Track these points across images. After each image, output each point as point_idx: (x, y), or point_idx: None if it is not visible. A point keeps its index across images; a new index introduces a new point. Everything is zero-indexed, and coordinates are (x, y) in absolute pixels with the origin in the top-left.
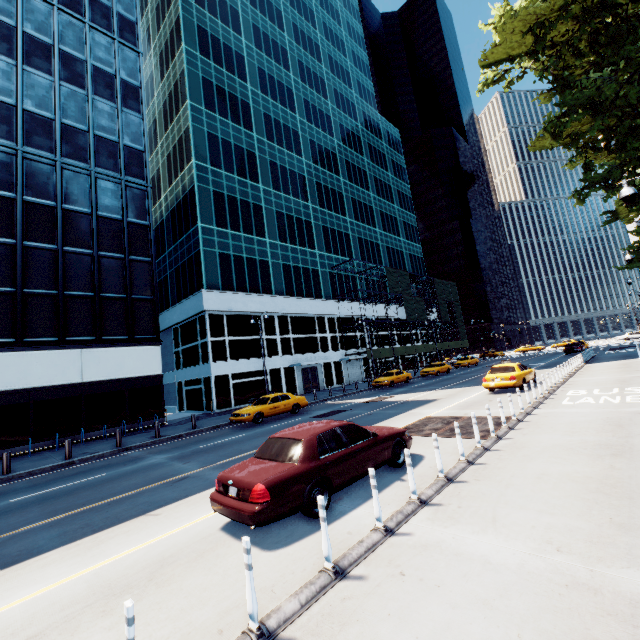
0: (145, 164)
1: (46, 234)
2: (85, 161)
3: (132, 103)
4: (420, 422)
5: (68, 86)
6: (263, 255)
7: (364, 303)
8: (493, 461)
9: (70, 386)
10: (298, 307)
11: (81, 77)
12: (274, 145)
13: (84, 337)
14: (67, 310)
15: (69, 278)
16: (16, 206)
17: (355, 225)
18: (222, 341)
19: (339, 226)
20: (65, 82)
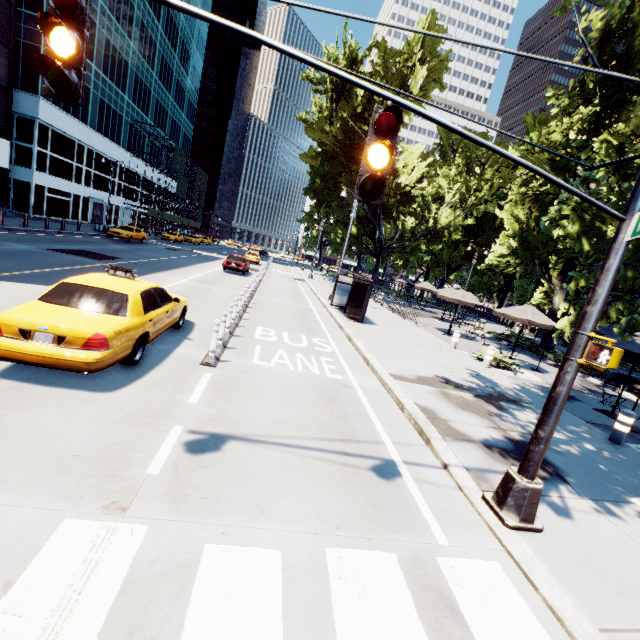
0: None
1: None
2: None
3: None
4: None
5: None
6: (88, 81)
7: (147, 164)
8: (269, 276)
9: None
10: (104, 147)
11: None
12: None
13: None
14: None
15: None
16: None
17: (158, 85)
18: (45, 154)
19: (147, 79)
20: None
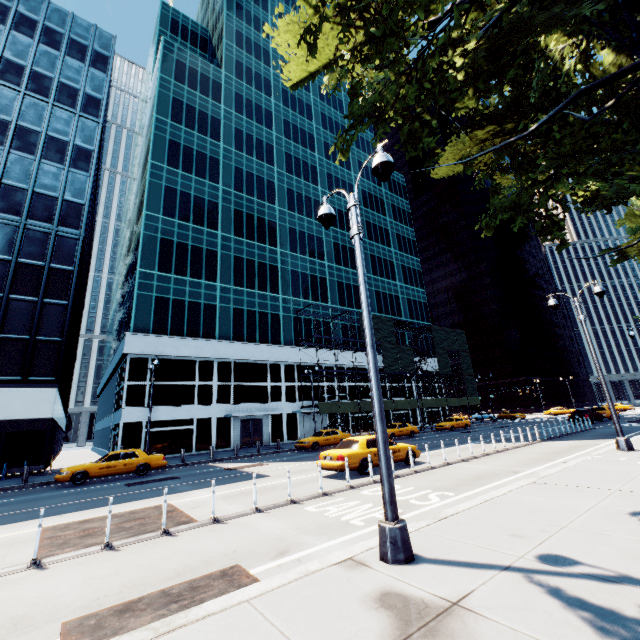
0: (83, 215)
1: None
2: (18, 214)
3: (82, 164)
4: (126, 512)
5: (18, 153)
6: (210, 299)
7: (336, 350)
8: None
9: None
10: (245, 353)
11: (33, 145)
12: (242, 195)
13: None
14: None
15: None
16: None
17: (335, 269)
18: (142, 386)
19: (314, 270)
20: (16, 150)
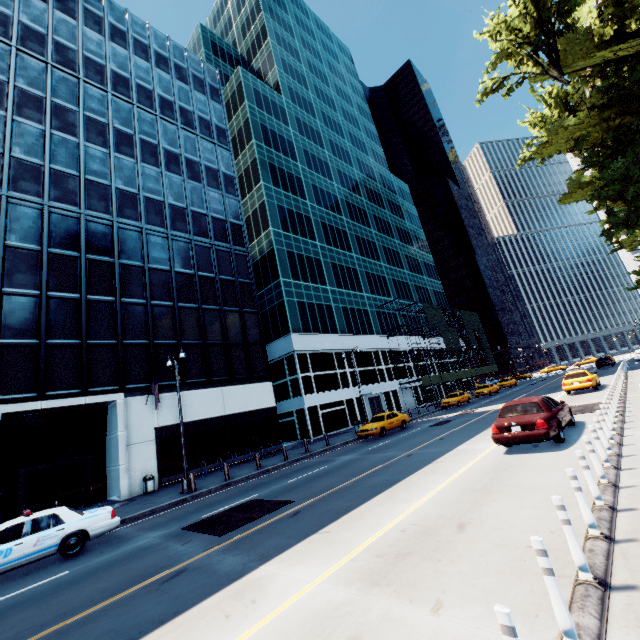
0: (244, 235)
1: (190, 296)
2: (207, 237)
3: (230, 189)
4: None
5: (191, 182)
6: (327, 300)
7: (406, 336)
8: (637, 414)
9: (218, 418)
10: (359, 343)
11: (198, 175)
12: (322, 209)
13: (222, 377)
14: (209, 356)
15: (207, 330)
16: (171, 276)
17: (388, 269)
18: (309, 376)
19: (377, 271)
20: (189, 180)
